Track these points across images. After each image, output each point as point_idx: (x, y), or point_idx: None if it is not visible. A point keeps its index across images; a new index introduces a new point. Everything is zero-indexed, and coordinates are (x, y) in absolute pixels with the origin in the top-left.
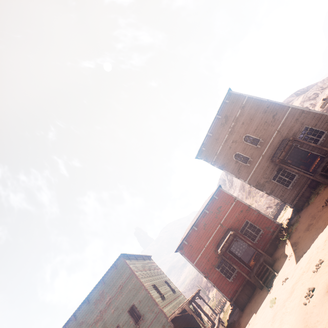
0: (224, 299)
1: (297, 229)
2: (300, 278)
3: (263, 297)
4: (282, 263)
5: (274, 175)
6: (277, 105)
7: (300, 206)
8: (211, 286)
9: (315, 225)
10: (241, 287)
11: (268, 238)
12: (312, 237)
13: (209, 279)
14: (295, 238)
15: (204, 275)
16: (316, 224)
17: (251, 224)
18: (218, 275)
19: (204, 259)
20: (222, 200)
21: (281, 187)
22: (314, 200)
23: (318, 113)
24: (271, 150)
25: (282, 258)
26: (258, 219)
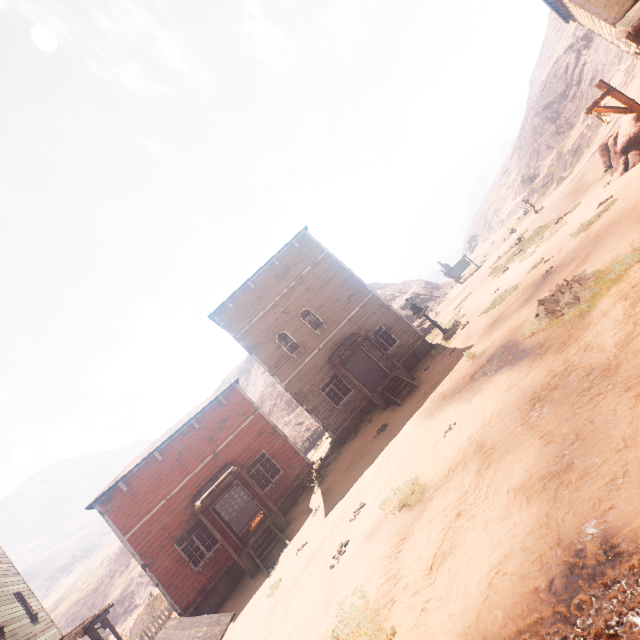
0: (157, 627)
1: (334, 469)
2: (328, 536)
3: (255, 588)
4: (300, 524)
5: (326, 383)
6: (358, 283)
7: (343, 438)
8: (125, 612)
9: (361, 461)
10: (215, 580)
11: (287, 486)
12: (354, 477)
13: (153, 570)
14: (329, 483)
15: (142, 562)
16: (362, 460)
17: (268, 459)
18: (176, 559)
19: (155, 524)
20: (232, 408)
21: (329, 404)
22: (364, 429)
23: (397, 313)
24: (333, 345)
25: (302, 516)
26: (281, 451)
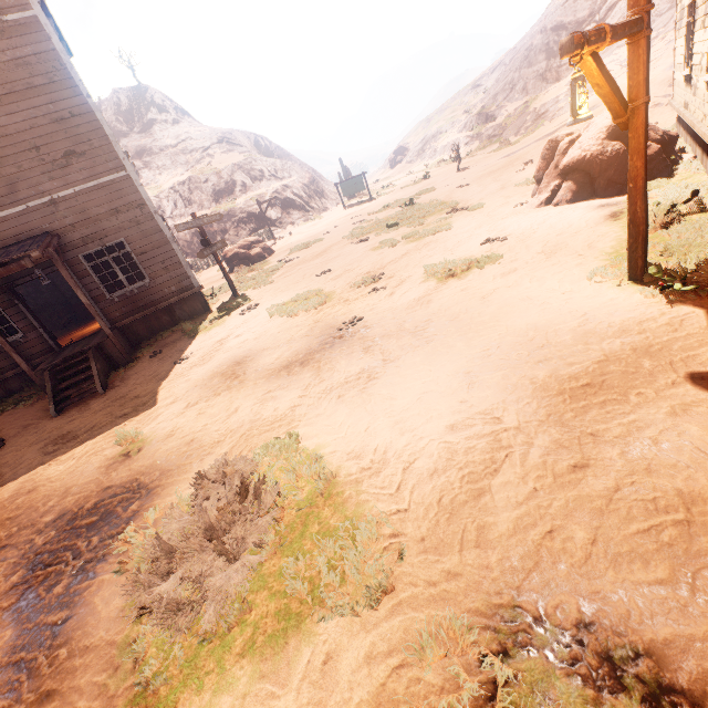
0: None
1: None
2: None
3: None
4: None
5: None
6: (101, 136)
7: None
8: None
9: None
10: None
11: None
12: None
13: None
14: None
15: None
16: None
17: None
18: None
19: None
20: None
21: None
22: None
23: (165, 232)
24: None
25: None
26: None
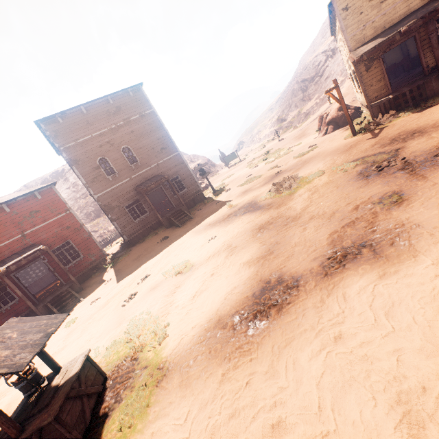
0: None
1: (125, 259)
2: (119, 292)
3: None
4: (93, 289)
5: (131, 203)
6: (171, 142)
7: (134, 242)
8: None
9: (147, 255)
10: None
11: (85, 266)
12: (141, 263)
13: None
14: (120, 266)
15: None
16: (148, 254)
17: (72, 246)
18: None
19: None
20: (46, 204)
21: (129, 218)
22: (151, 238)
23: (190, 171)
24: (141, 178)
25: (95, 285)
26: (84, 243)
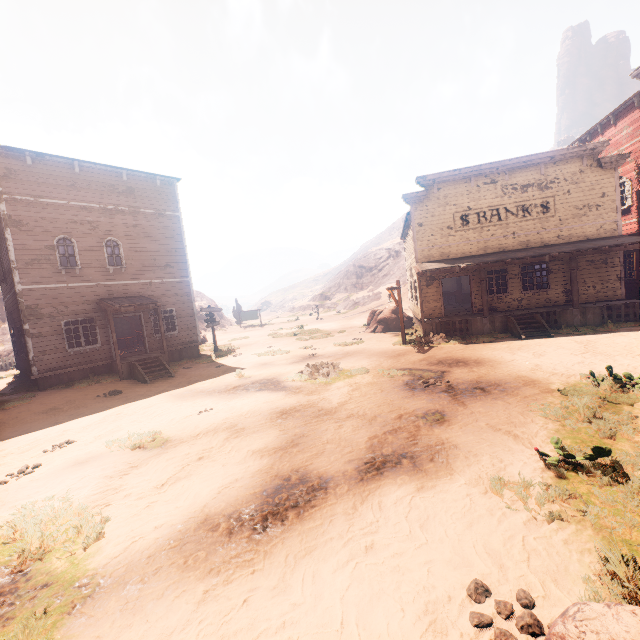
0: None
1: (20, 407)
2: None
3: None
4: None
5: (77, 320)
6: (184, 262)
7: (47, 384)
8: None
9: (71, 410)
10: None
11: None
12: (56, 421)
13: None
14: (5, 417)
15: None
16: (73, 410)
17: None
18: None
19: None
20: None
21: (62, 342)
22: (87, 386)
23: (195, 310)
24: (116, 291)
25: None
26: None
